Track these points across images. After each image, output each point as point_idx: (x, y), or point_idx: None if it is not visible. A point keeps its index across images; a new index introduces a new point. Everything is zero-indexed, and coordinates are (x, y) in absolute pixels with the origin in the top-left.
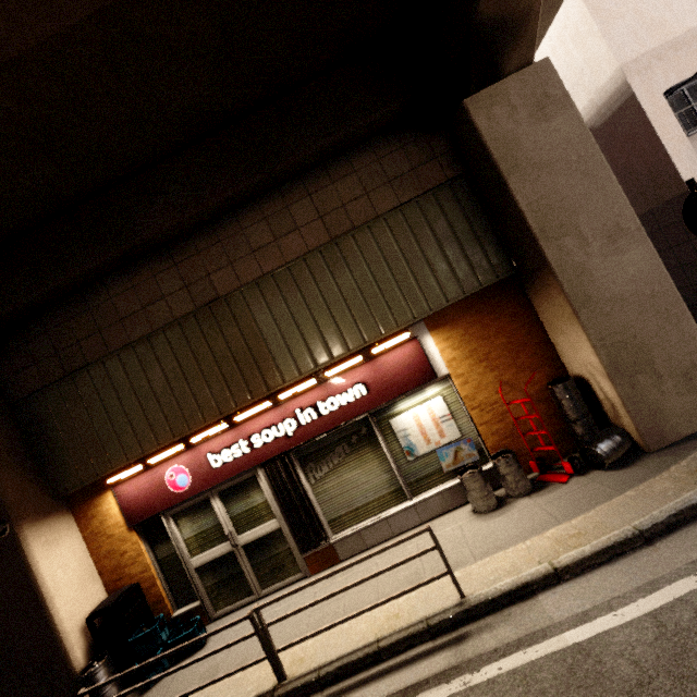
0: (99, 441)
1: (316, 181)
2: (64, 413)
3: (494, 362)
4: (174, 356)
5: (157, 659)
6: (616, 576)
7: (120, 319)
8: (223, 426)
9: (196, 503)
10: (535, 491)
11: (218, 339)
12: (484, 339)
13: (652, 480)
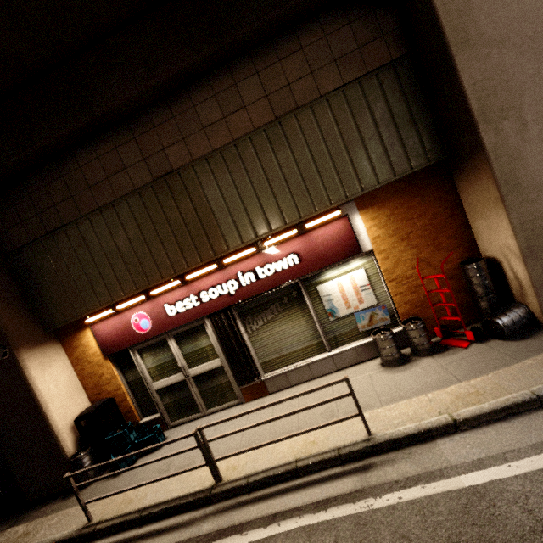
0: (77, 289)
1: (264, 58)
2: (48, 264)
3: (415, 241)
4: (135, 222)
5: (122, 458)
6: (512, 432)
7: (88, 187)
8: (177, 283)
9: (156, 342)
10: (437, 353)
11: (172, 208)
12: (407, 220)
13: None
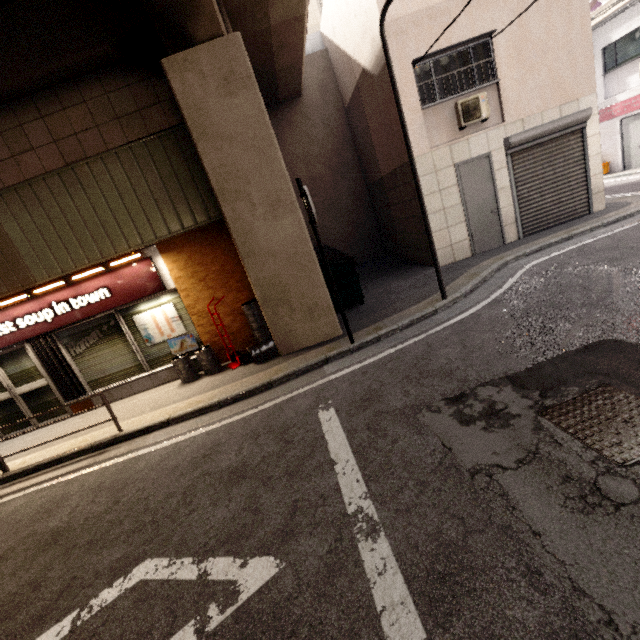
0: None
1: (47, 104)
2: None
3: (210, 283)
4: None
5: None
6: (190, 424)
7: None
8: None
9: None
10: (218, 373)
11: None
12: (203, 265)
13: (260, 373)
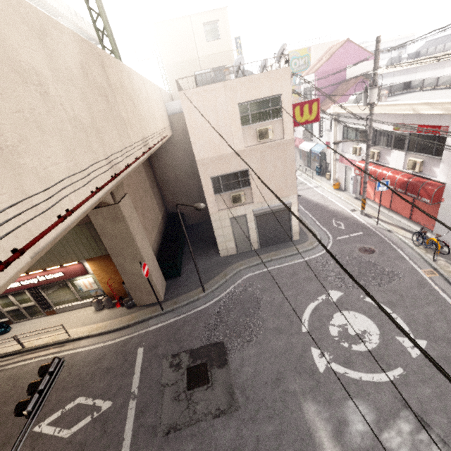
0: None
1: None
2: None
3: (109, 272)
4: None
5: None
6: (96, 340)
7: None
8: None
9: (2, 296)
10: (111, 308)
11: None
12: (105, 266)
13: (126, 317)
